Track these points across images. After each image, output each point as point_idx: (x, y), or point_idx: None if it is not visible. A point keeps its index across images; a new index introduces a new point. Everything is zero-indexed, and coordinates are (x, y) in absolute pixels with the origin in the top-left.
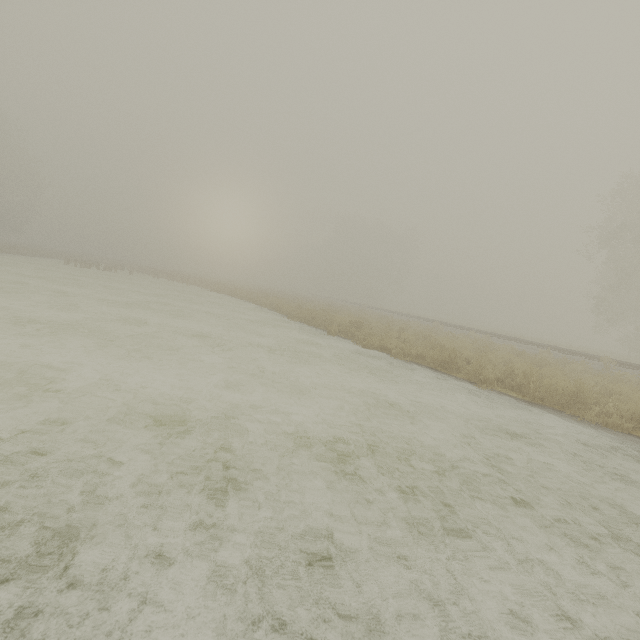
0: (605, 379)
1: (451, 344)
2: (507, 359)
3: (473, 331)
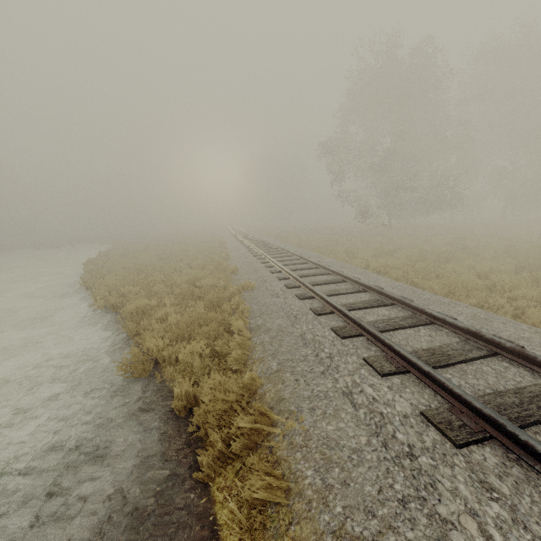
0: (157, 259)
1: (131, 255)
2: (138, 258)
3: (221, 238)
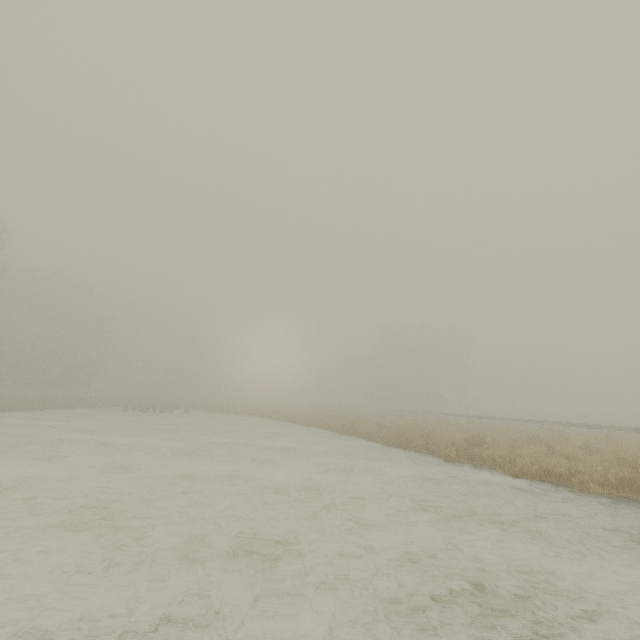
0: None
1: None
2: None
3: (613, 428)
